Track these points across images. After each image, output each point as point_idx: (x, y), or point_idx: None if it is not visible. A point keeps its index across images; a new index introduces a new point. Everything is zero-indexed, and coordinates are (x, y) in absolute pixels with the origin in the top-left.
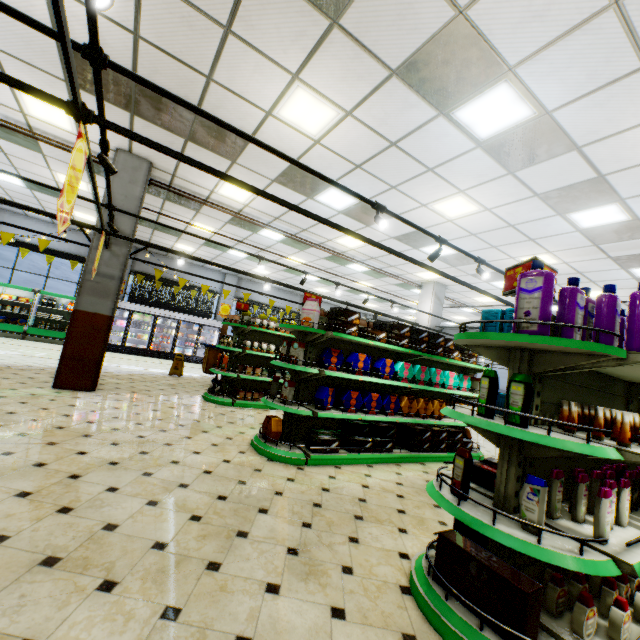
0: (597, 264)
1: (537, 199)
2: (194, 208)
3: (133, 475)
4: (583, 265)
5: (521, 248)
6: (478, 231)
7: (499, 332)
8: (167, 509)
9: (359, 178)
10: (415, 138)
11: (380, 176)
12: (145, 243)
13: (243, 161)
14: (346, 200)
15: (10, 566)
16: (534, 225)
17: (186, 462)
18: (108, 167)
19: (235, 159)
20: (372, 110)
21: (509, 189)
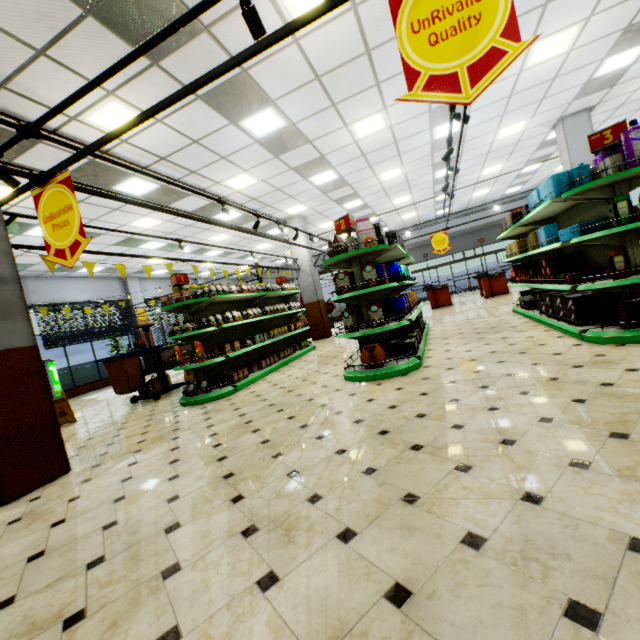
0: (422, 171)
1: (427, 114)
2: (5, 154)
3: (422, 421)
4: (414, 174)
5: (387, 164)
6: (369, 151)
7: (570, 186)
8: (507, 403)
9: (308, 93)
10: (390, 46)
11: (331, 91)
12: (107, 194)
13: (172, 63)
14: (275, 124)
15: (634, 451)
16: (410, 140)
17: (395, 403)
18: (261, 23)
19: (160, 58)
20: (378, 7)
21: (417, 105)
